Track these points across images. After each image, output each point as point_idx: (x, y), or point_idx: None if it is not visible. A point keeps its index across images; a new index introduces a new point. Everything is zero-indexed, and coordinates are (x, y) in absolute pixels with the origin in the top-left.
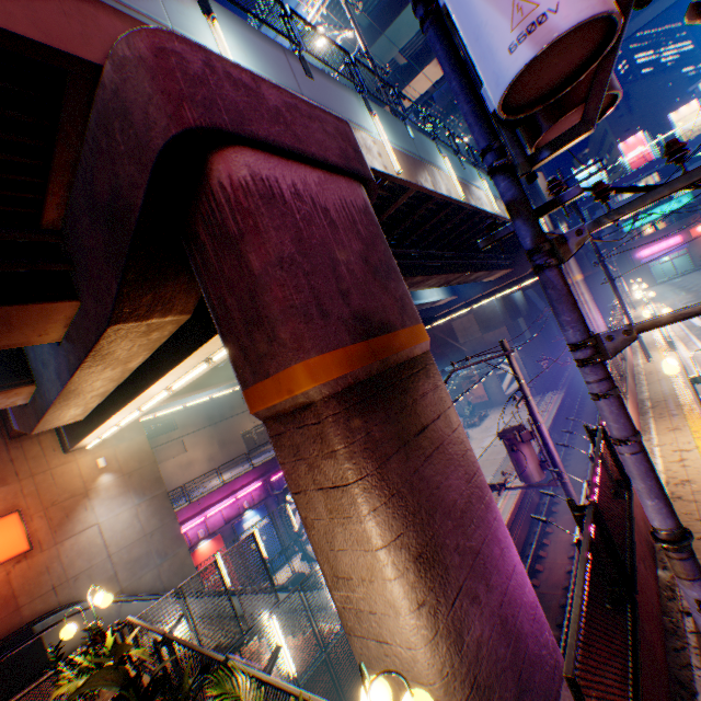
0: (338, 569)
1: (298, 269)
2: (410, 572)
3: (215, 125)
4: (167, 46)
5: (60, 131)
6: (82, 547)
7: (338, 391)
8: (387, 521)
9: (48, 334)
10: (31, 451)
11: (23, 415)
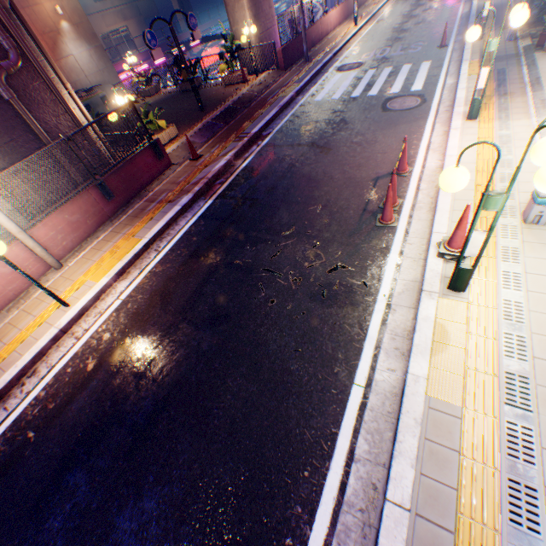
0: (235, 21)
1: None
2: (253, 20)
3: None
4: None
5: None
6: (71, 68)
7: None
8: (249, 3)
9: None
10: None
11: None
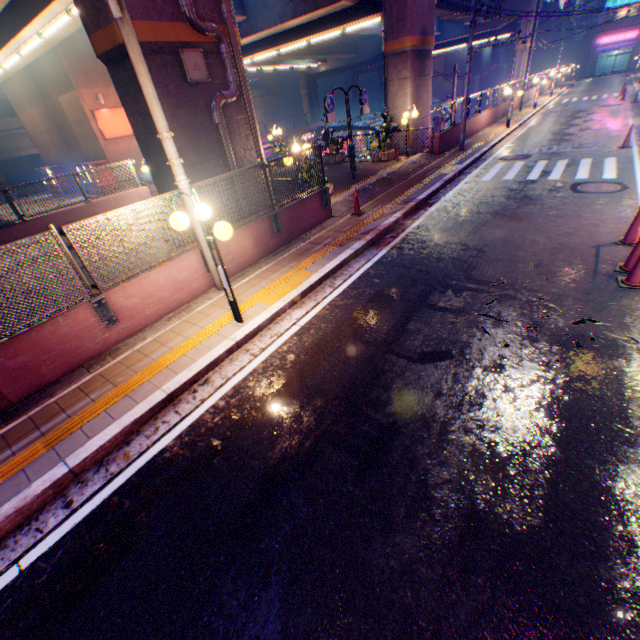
0: (394, 106)
1: (416, 6)
2: (412, 107)
3: None
4: None
5: None
6: None
7: (413, 51)
8: (412, 92)
9: None
10: None
11: None
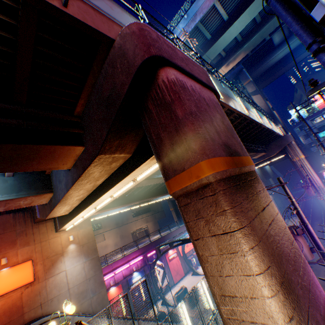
0: (225, 289)
1: (198, 118)
2: (279, 293)
3: (162, 56)
4: (143, 28)
5: (92, 69)
6: (57, 282)
7: (223, 178)
8: (260, 257)
9: (66, 164)
10: (41, 230)
11: (43, 210)
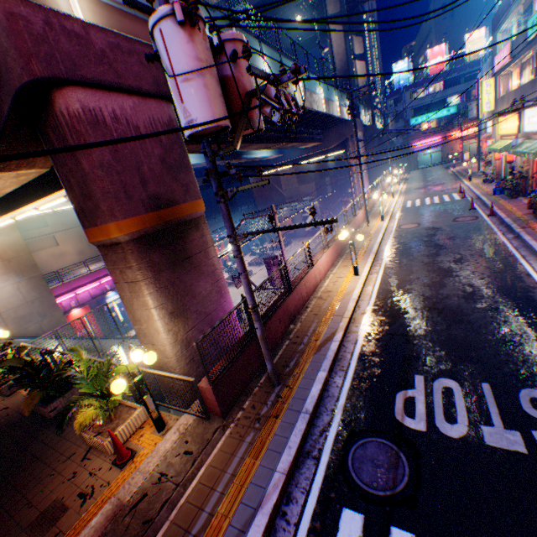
0: (136, 317)
1: (114, 171)
2: (166, 318)
3: (55, 75)
4: (15, 11)
5: None
6: None
7: (136, 238)
8: (157, 298)
9: None
10: None
11: None
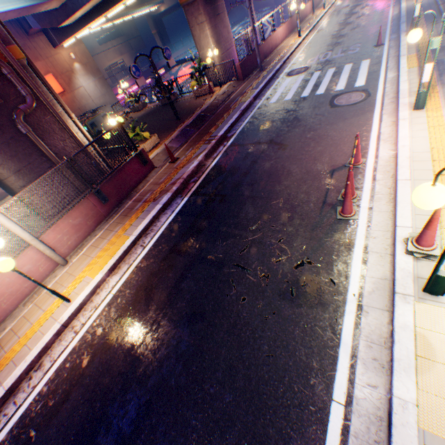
0: (201, 47)
1: None
2: (215, 44)
3: None
4: None
5: None
6: (82, 96)
7: None
8: (211, 33)
9: None
10: (40, 46)
11: (49, 18)
